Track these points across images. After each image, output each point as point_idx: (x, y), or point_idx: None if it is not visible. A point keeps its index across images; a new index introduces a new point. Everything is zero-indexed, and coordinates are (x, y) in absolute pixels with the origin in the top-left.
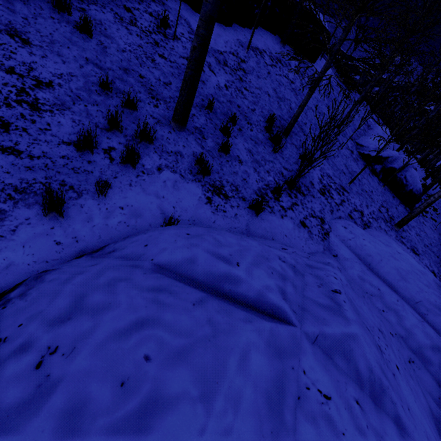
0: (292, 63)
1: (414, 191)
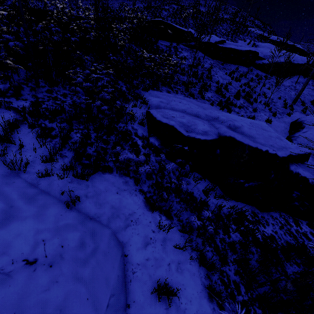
0: (310, 83)
1: None
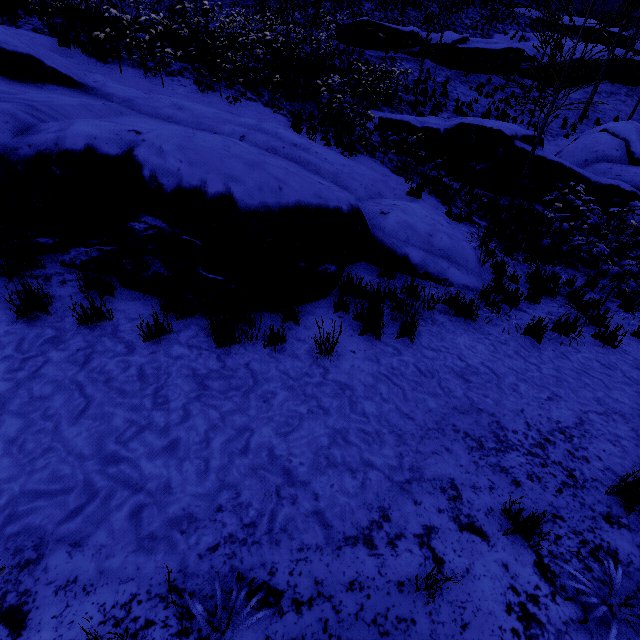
0: (621, 92)
1: None
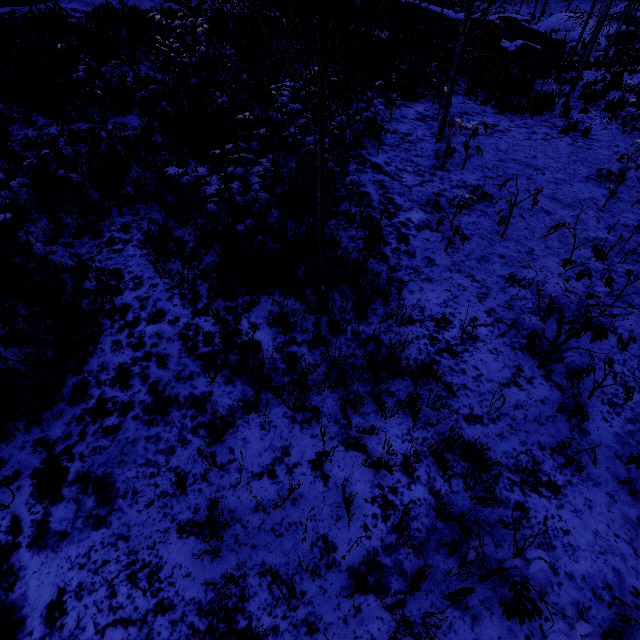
0: None
1: (638, 21)
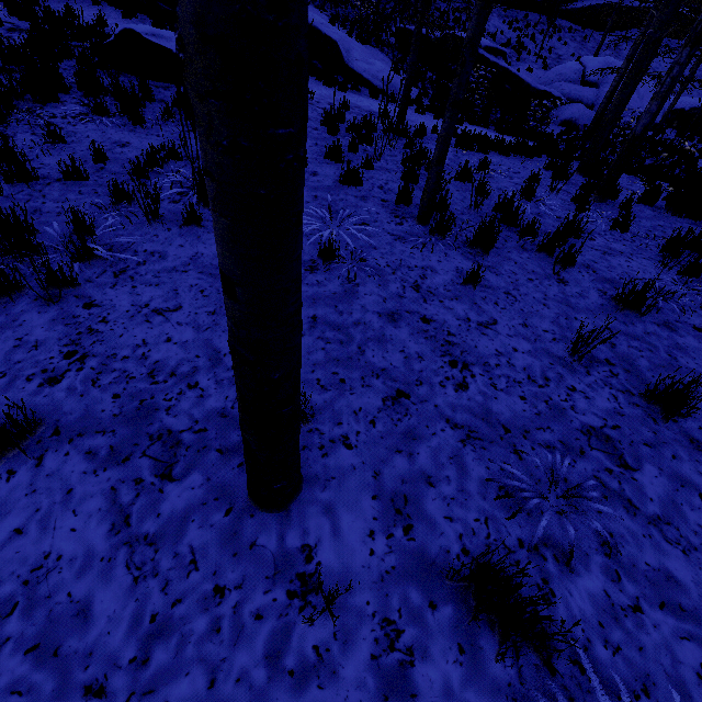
0: None
1: None
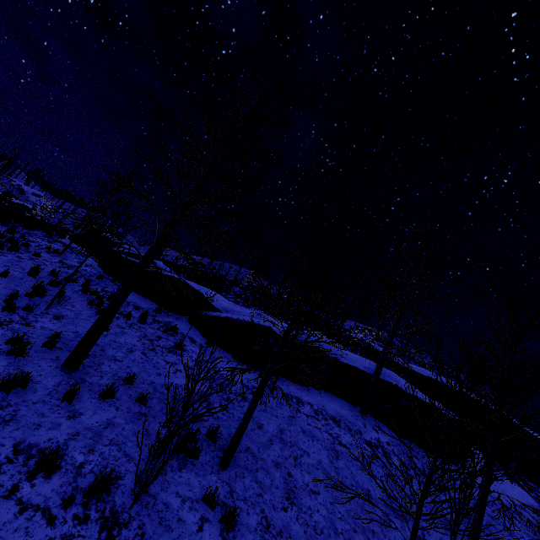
0: (369, 434)
1: None
